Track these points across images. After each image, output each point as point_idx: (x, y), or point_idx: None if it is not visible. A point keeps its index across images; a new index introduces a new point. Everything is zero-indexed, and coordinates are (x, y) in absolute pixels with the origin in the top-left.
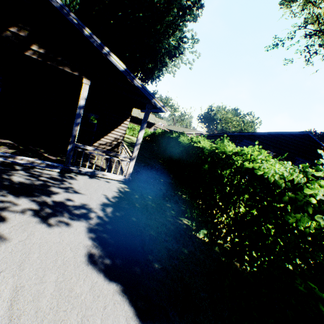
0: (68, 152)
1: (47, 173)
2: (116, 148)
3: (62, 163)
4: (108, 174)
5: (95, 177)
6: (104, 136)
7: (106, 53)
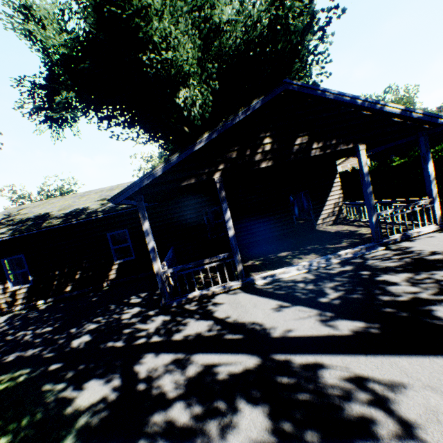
0: (374, 226)
1: (381, 254)
2: (340, 215)
3: (360, 244)
4: (416, 230)
5: (411, 240)
6: (322, 208)
7: (380, 107)
